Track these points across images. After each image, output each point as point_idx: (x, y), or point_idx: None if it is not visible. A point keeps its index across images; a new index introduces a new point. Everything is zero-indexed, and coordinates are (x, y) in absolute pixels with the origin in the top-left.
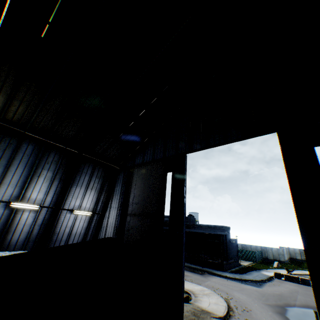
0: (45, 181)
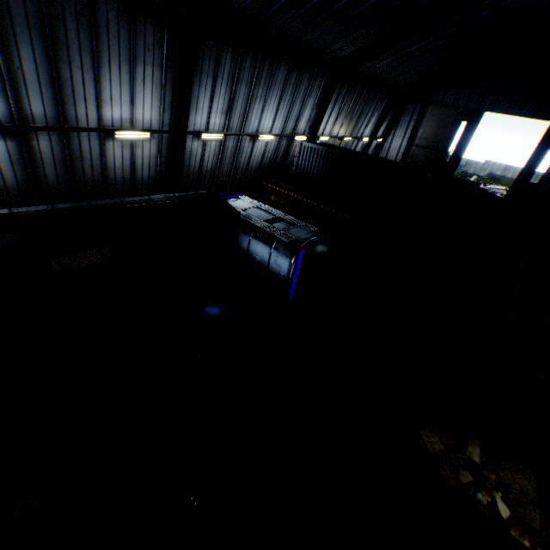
0: (373, 120)
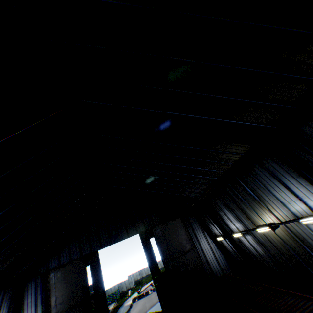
0: None
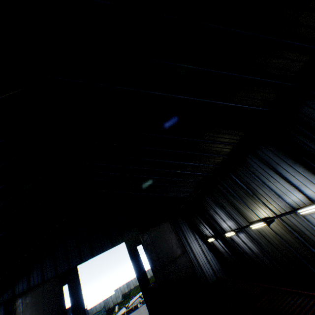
0: None
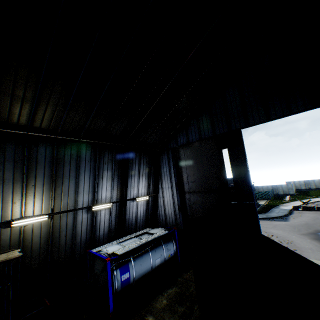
0: (107, 180)
